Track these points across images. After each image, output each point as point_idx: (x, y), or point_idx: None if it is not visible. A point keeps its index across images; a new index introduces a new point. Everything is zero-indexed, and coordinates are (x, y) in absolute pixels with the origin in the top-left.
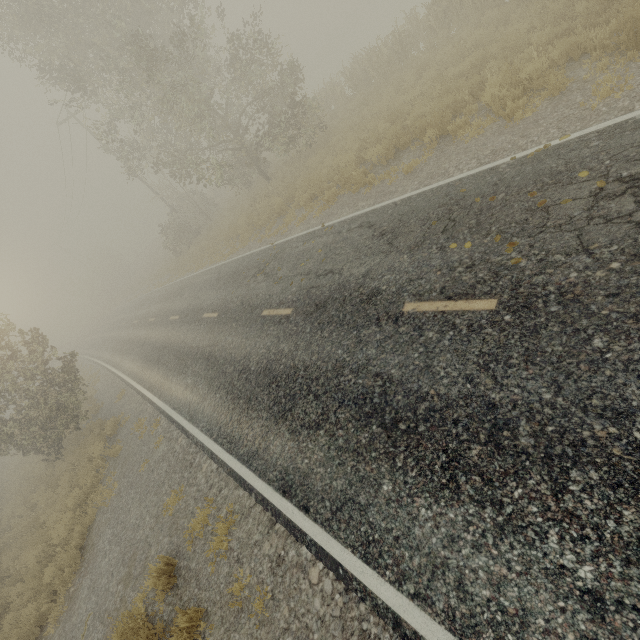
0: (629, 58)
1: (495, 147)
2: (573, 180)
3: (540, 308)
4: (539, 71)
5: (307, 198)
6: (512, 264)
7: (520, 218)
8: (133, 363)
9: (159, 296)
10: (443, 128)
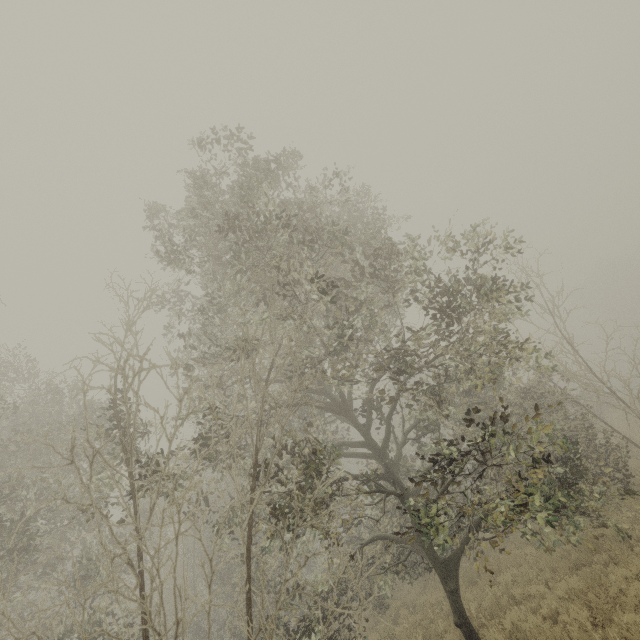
0: None
1: None
2: None
3: None
4: None
5: None
6: None
7: None
8: None
9: None
10: None
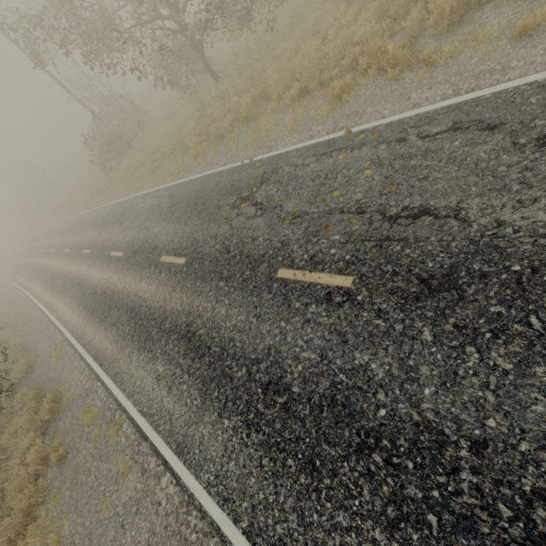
0: None
1: None
2: None
3: None
4: None
5: (294, 94)
6: None
7: None
8: (69, 309)
9: (91, 221)
10: None
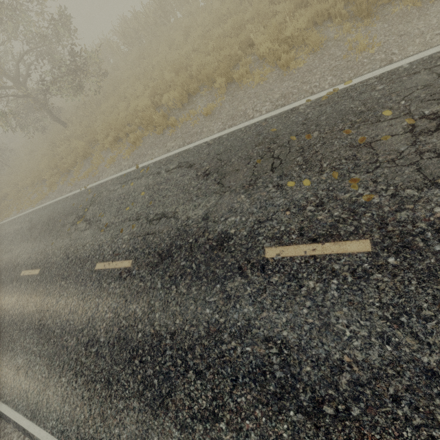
0: (366, 23)
1: (282, 91)
2: (380, 118)
3: (423, 248)
4: (298, 31)
5: (111, 140)
6: (367, 201)
7: (347, 154)
8: None
9: None
10: (228, 76)
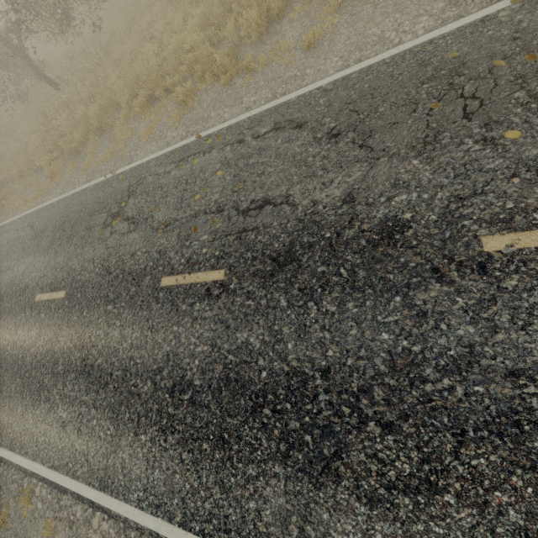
0: None
1: None
2: None
3: None
4: None
5: (143, 102)
6: None
7: None
8: None
9: None
10: None
